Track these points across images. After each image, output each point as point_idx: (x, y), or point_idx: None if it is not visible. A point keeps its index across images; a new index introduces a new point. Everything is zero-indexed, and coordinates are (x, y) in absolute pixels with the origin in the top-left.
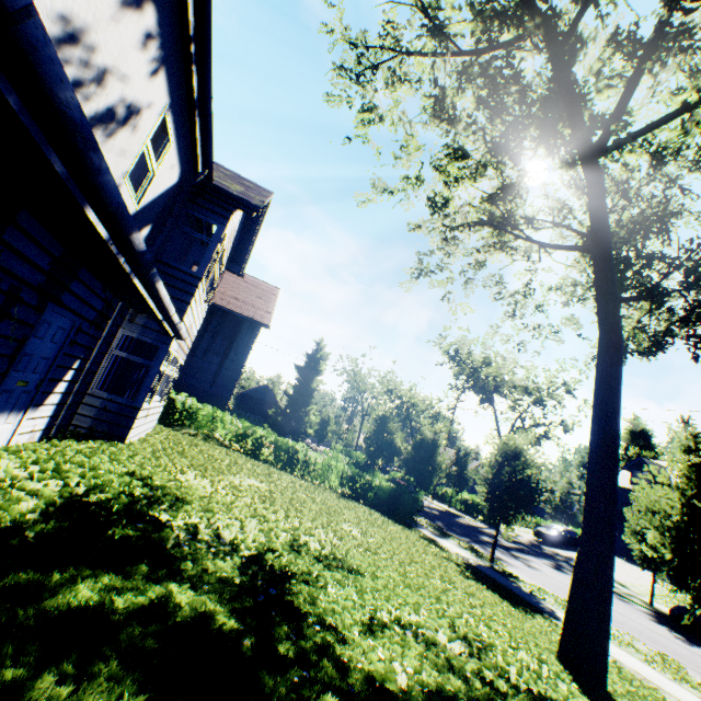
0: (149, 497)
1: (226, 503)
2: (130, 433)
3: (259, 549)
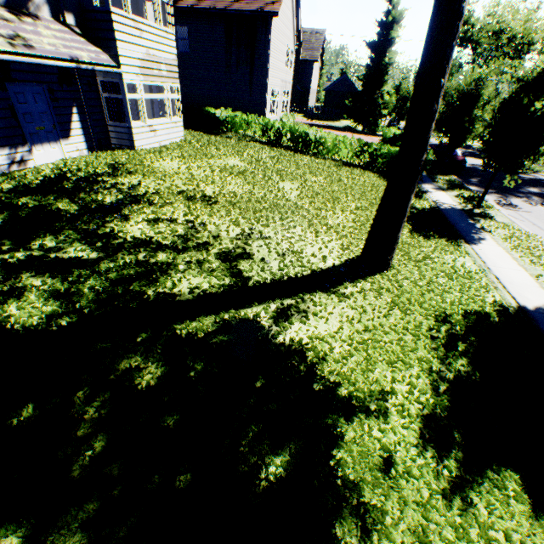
0: (108, 173)
1: (173, 174)
2: (137, 143)
3: (149, 192)
